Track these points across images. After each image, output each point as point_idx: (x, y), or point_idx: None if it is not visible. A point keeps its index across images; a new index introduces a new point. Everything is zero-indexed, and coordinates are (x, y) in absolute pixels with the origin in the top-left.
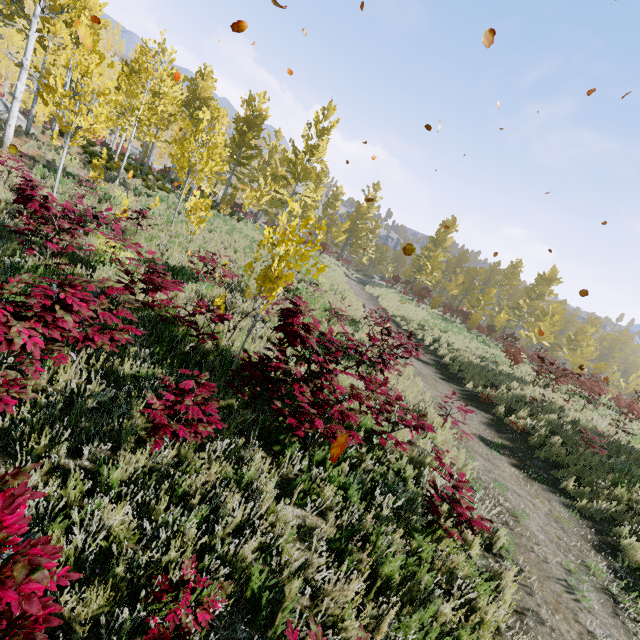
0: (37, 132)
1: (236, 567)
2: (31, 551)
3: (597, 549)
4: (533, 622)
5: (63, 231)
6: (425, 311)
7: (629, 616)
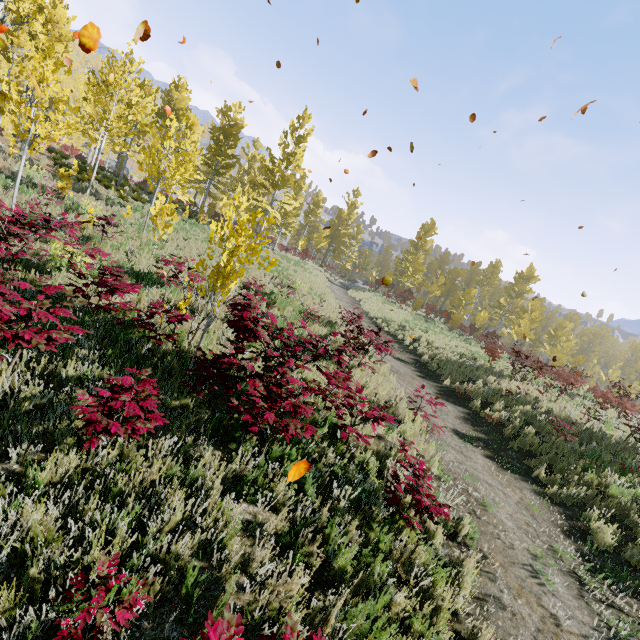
0: (5, 145)
1: (170, 565)
2: None
3: (567, 534)
4: (494, 608)
5: (11, 235)
6: (407, 312)
7: (594, 597)
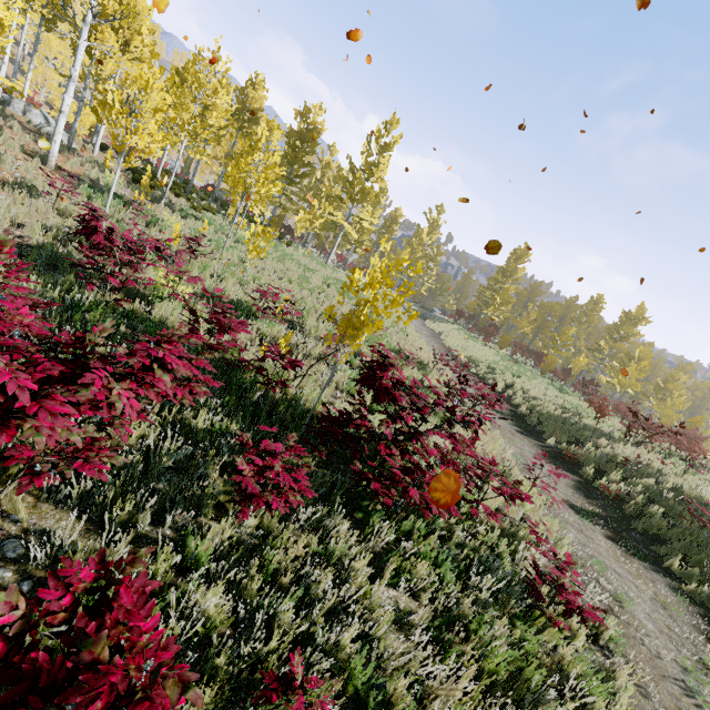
0: (78, 147)
1: (336, 659)
2: (163, 656)
3: None
4: None
5: (126, 265)
6: (493, 351)
7: None
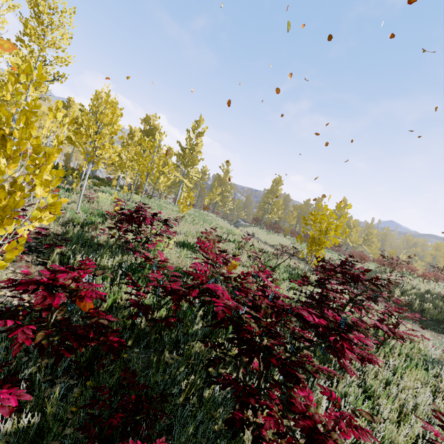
0: None
1: None
2: None
3: None
4: None
5: (156, 234)
6: (285, 238)
7: None
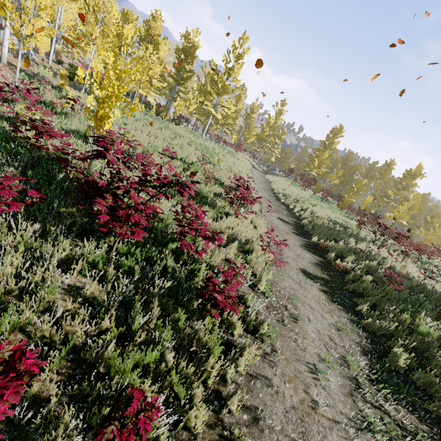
0: (38, 59)
1: None
2: None
3: (366, 353)
4: (262, 384)
5: None
6: (307, 193)
7: (365, 399)
